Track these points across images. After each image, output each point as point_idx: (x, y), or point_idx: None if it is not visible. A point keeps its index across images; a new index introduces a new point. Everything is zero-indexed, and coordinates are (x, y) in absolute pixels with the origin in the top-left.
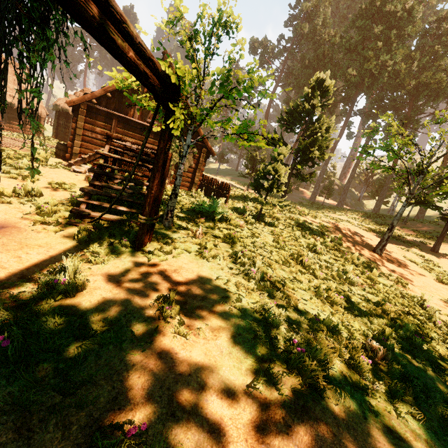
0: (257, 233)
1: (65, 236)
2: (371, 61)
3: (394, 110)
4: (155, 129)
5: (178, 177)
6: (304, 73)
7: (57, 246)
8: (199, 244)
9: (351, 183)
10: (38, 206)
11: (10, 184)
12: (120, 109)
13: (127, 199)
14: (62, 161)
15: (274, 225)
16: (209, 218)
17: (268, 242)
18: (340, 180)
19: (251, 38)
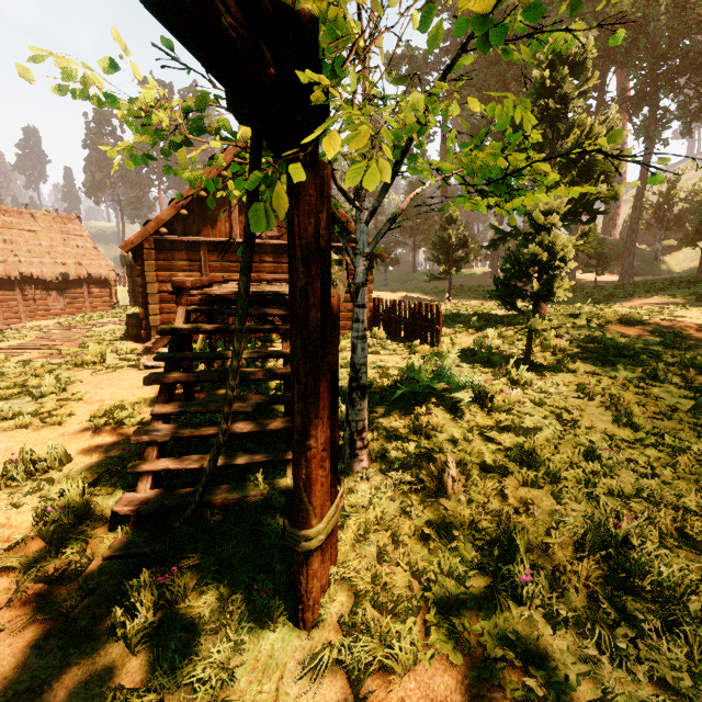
0: (561, 409)
1: (95, 617)
2: (621, 1)
3: (693, 71)
4: (257, 208)
5: (358, 343)
6: (492, 74)
7: (59, 692)
8: (470, 526)
9: (624, 234)
10: (42, 512)
11: (11, 447)
12: (207, 230)
13: (245, 429)
14: (138, 345)
15: (568, 368)
16: (440, 404)
17: (610, 432)
18: (606, 233)
19: (385, 56)
